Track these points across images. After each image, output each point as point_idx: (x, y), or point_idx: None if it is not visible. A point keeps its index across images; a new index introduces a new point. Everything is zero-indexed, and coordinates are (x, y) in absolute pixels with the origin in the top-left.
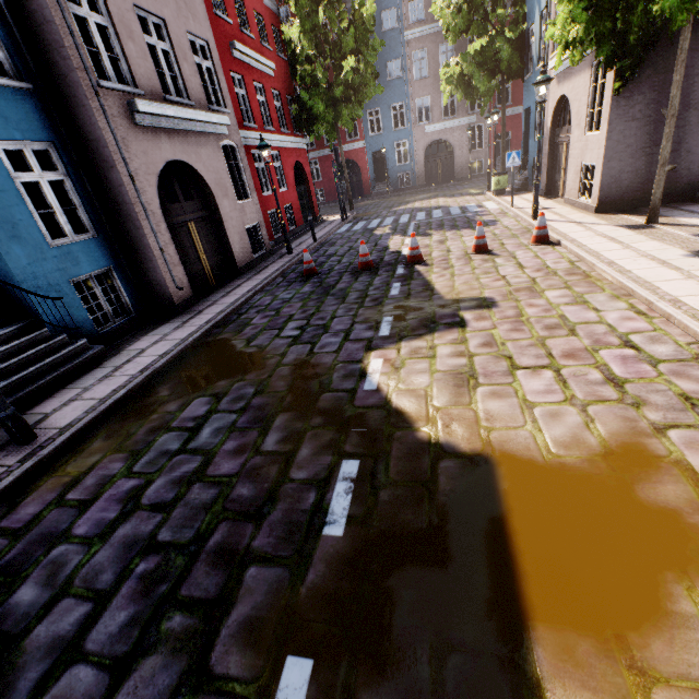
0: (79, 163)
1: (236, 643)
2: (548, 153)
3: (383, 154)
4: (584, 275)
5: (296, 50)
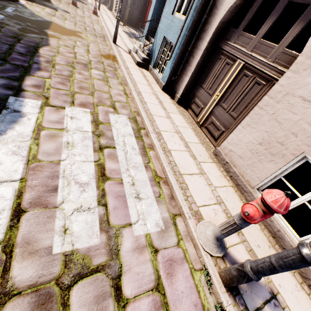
0: None
1: None
2: None
3: None
4: (98, 22)
5: None
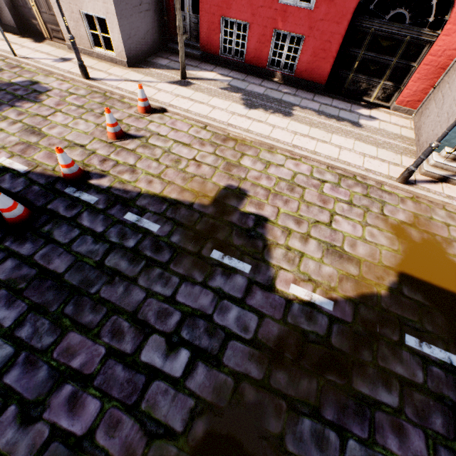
0: None
1: None
2: None
3: None
4: (232, 139)
5: None
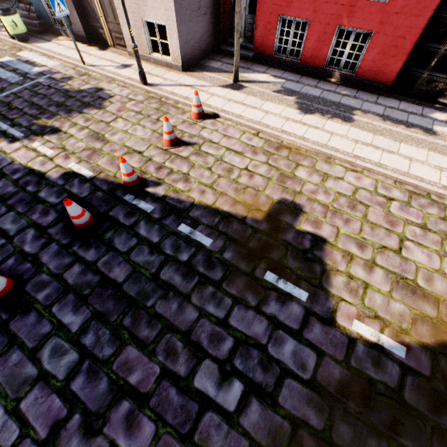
0: None
1: None
2: None
3: None
4: (286, 148)
5: None
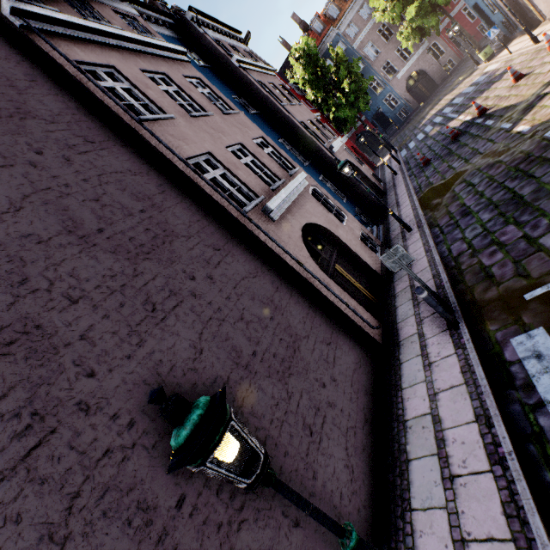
0: (330, 176)
1: None
2: (512, 10)
3: (381, 111)
4: None
5: (318, 101)
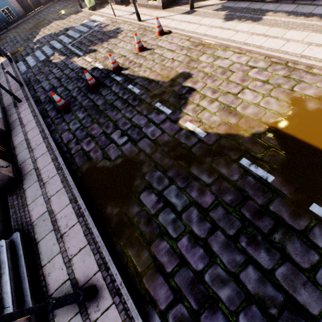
0: None
1: (296, 221)
2: None
3: None
4: (202, 45)
5: None
